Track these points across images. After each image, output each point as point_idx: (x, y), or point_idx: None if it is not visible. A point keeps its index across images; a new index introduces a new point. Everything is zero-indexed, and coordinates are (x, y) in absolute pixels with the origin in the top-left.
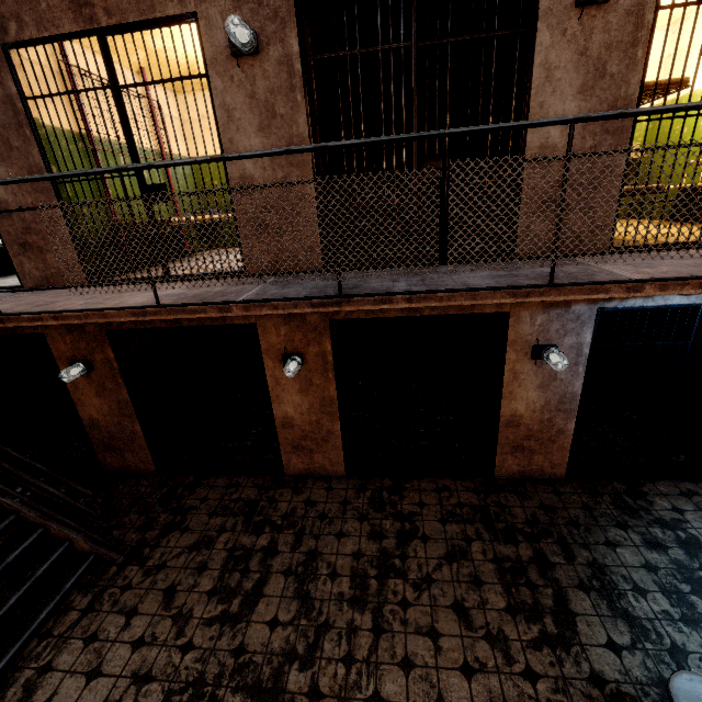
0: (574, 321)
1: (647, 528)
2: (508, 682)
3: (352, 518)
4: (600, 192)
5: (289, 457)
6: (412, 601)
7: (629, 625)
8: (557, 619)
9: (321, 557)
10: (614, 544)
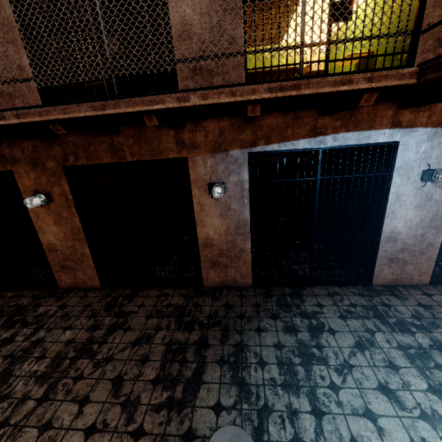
0: (233, 164)
1: (292, 318)
2: (116, 440)
3: (85, 316)
4: (231, 59)
5: (59, 275)
6: (86, 376)
7: (239, 390)
8: (187, 386)
9: (42, 344)
10: (262, 330)
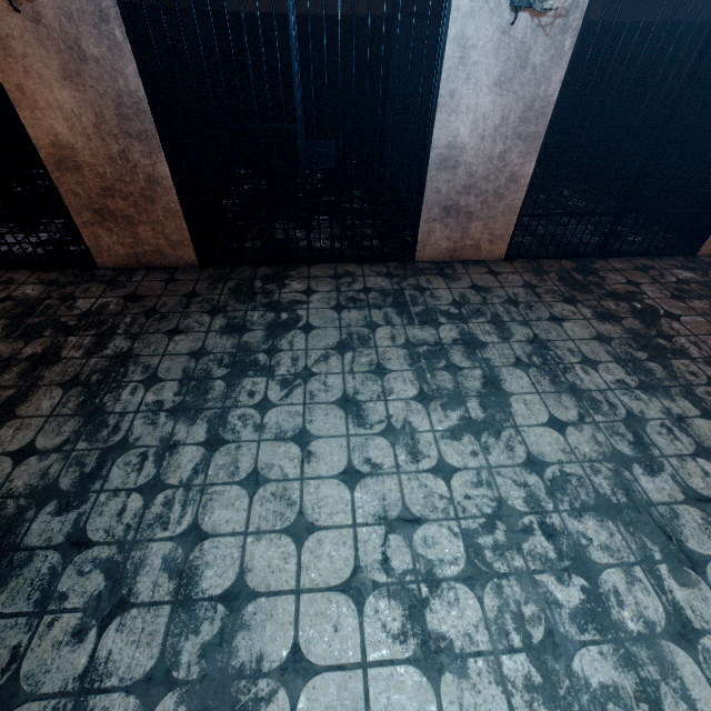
0: None
1: (247, 312)
2: None
3: None
4: None
5: None
6: None
7: (82, 424)
8: None
9: None
10: (180, 332)
